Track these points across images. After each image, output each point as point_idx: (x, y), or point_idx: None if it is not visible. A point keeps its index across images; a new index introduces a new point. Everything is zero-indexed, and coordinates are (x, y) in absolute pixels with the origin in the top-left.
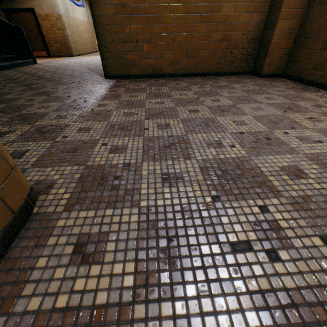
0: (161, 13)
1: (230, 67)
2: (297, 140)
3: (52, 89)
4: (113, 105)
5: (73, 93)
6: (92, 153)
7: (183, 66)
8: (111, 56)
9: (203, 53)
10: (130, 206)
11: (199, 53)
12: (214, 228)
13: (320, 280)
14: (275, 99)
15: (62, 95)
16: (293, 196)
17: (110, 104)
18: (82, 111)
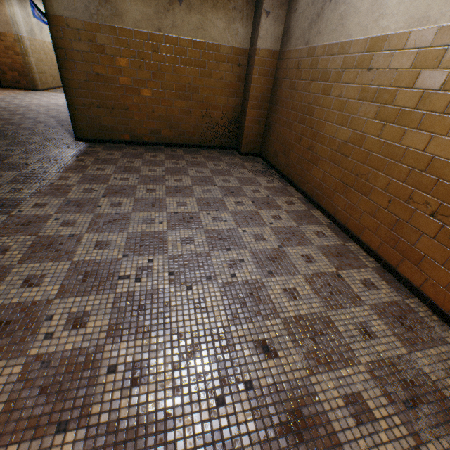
0: (138, 86)
1: (214, 141)
2: (211, 219)
3: (5, 151)
4: (76, 179)
5: (33, 159)
6: (45, 226)
7: (166, 136)
8: (83, 119)
9: (186, 126)
10: (66, 261)
11: (181, 126)
12: (115, 270)
13: (153, 287)
14: (230, 182)
15: (18, 161)
16: (174, 254)
17: (72, 177)
18: (40, 184)
